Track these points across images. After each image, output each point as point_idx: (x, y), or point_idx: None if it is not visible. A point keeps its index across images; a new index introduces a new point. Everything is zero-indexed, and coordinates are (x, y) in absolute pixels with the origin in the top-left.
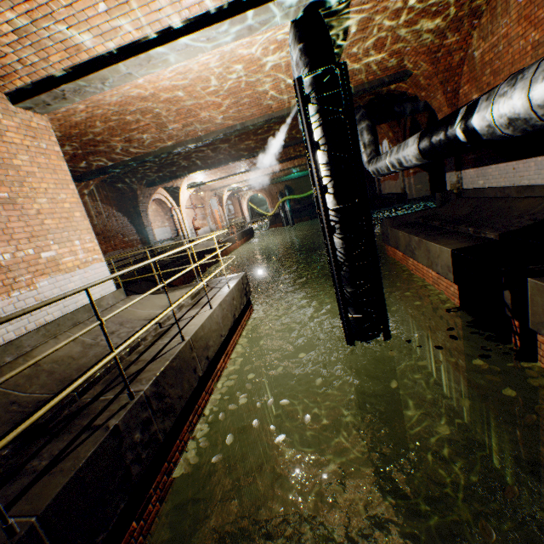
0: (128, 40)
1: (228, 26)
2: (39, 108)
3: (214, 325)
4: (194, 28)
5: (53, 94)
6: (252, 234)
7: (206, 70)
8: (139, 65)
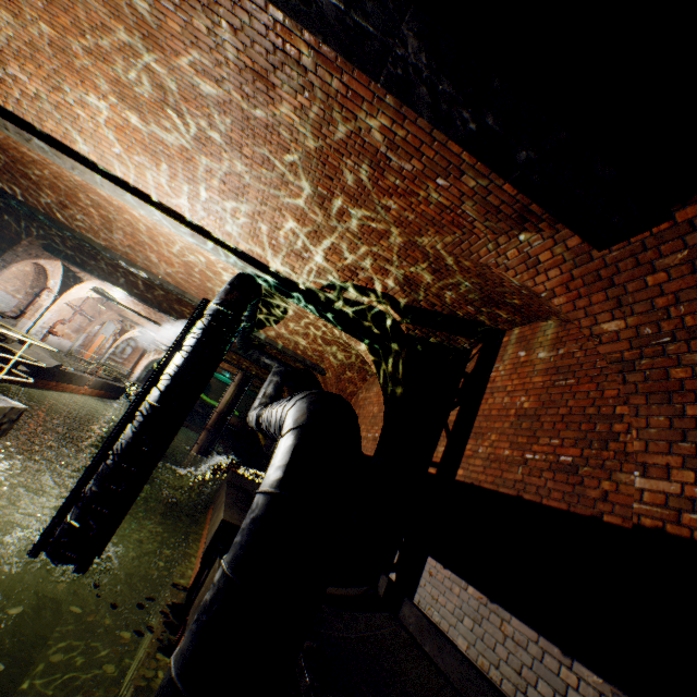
0: (121, 175)
1: (195, 235)
2: None
3: None
4: (171, 214)
5: (20, 131)
6: (119, 394)
7: (176, 237)
8: (115, 190)
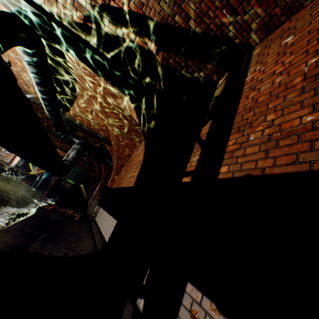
0: None
1: None
2: None
3: None
4: None
5: None
6: None
7: None
8: None
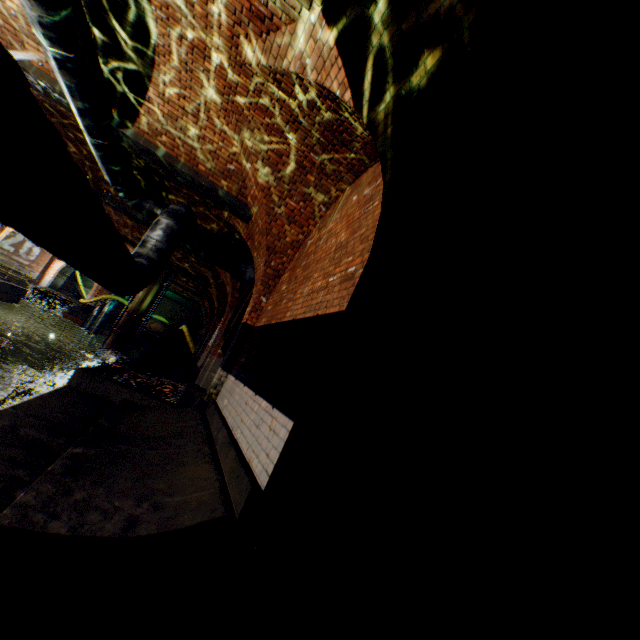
0: None
1: None
2: None
3: None
4: None
5: None
6: (15, 297)
7: None
8: None
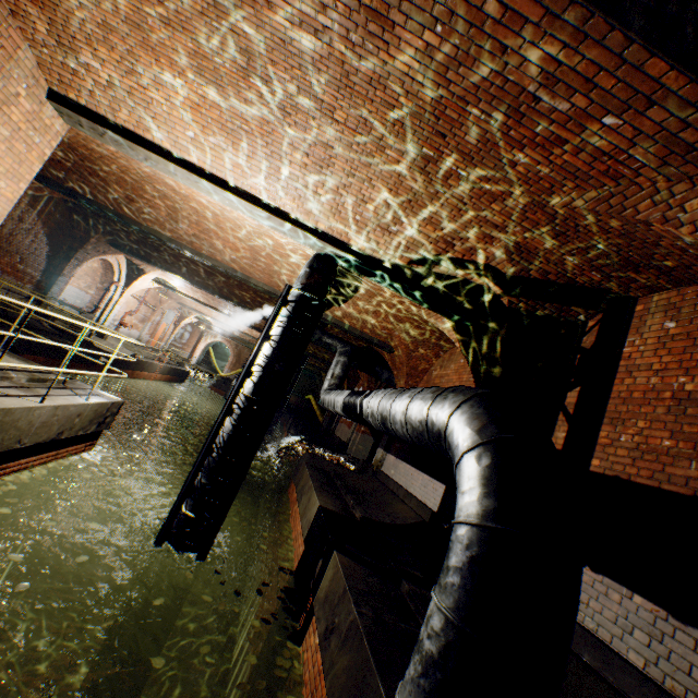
0: (194, 161)
1: (271, 218)
2: (70, 119)
3: (26, 421)
4: (246, 198)
5: (94, 126)
6: (183, 378)
7: (243, 221)
8: (188, 177)
